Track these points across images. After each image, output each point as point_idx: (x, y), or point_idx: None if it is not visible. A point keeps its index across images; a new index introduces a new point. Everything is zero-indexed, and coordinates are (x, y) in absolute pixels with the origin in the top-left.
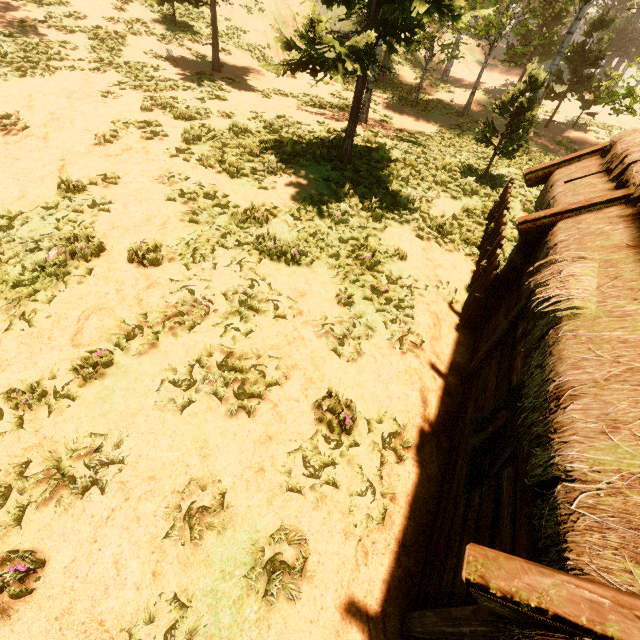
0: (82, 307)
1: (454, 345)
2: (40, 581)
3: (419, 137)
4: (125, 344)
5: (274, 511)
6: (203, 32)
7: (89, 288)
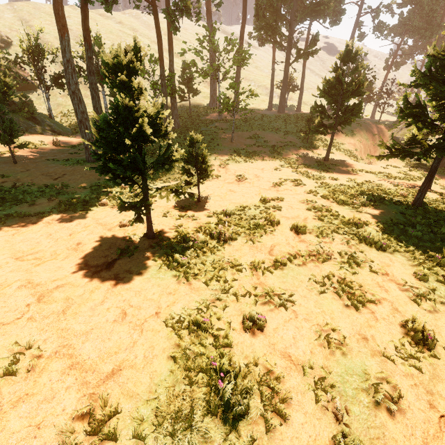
0: (272, 242)
1: None
2: (265, 328)
3: None
4: (292, 259)
5: (375, 361)
6: (320, 145)
7: (274, 236)
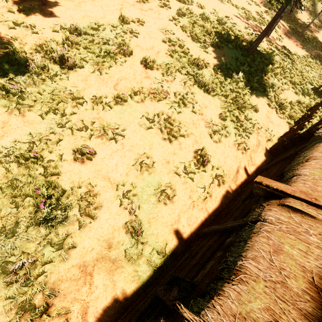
0: (120, 75)
1: (260, 157)
2: (94, 158)
3: (293, 54)
4: (133, 96)
5: (168, 177)
6: None
7: (123, 68)
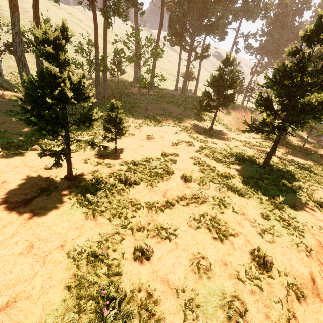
0: (166, 187)
1: None
2: (151, 257)
3: (304, 164)
4: (179, 201)
5: (231, 283)
6: (207, 119)
7: (168, 182)
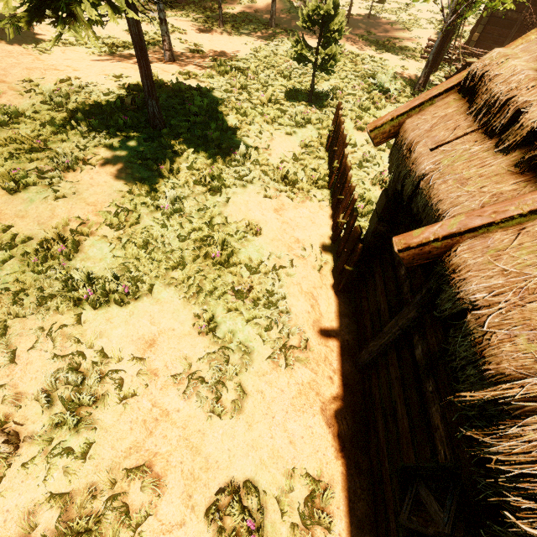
0: None
1: (337, 319)
2: None
3: (235, 63)
4: None
5: None
6: None
7: None
